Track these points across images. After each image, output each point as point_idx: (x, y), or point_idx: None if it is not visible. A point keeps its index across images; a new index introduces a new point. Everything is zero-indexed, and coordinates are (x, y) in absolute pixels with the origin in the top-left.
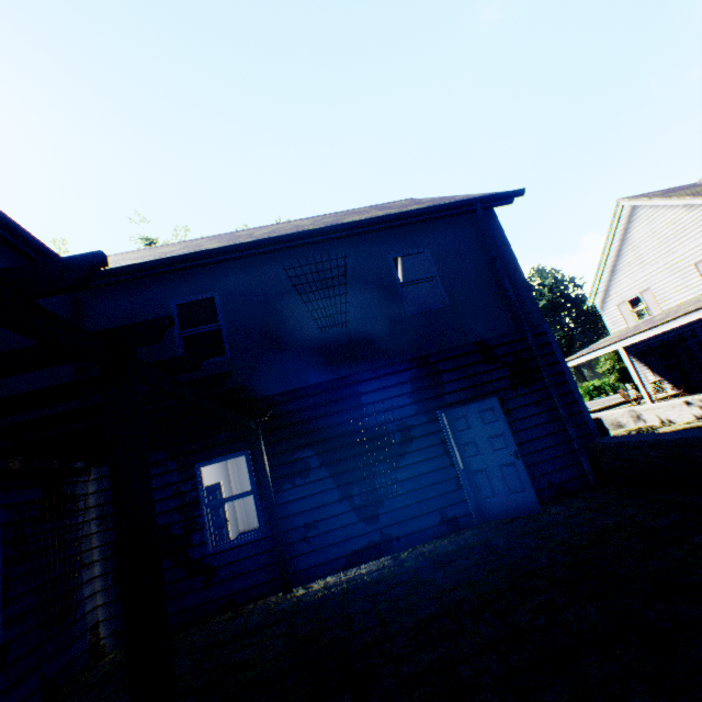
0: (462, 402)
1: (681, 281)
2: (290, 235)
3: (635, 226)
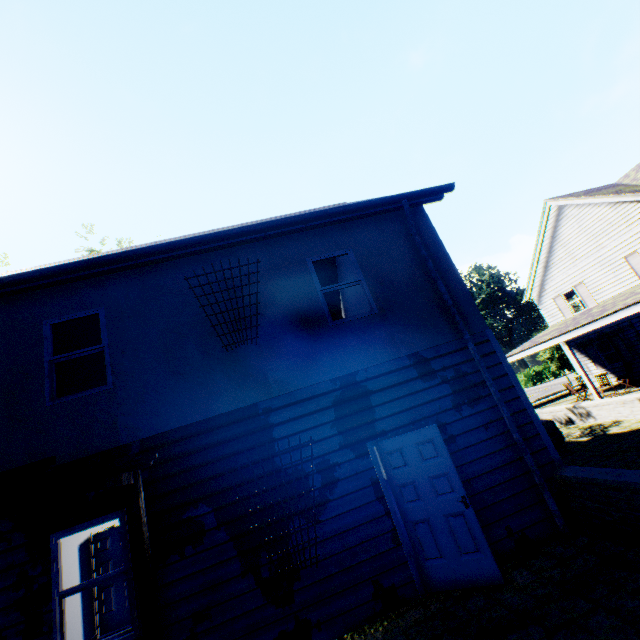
0: (396, 429)
1: (613, 274)
2: (190, 239)
3: (564, 224)
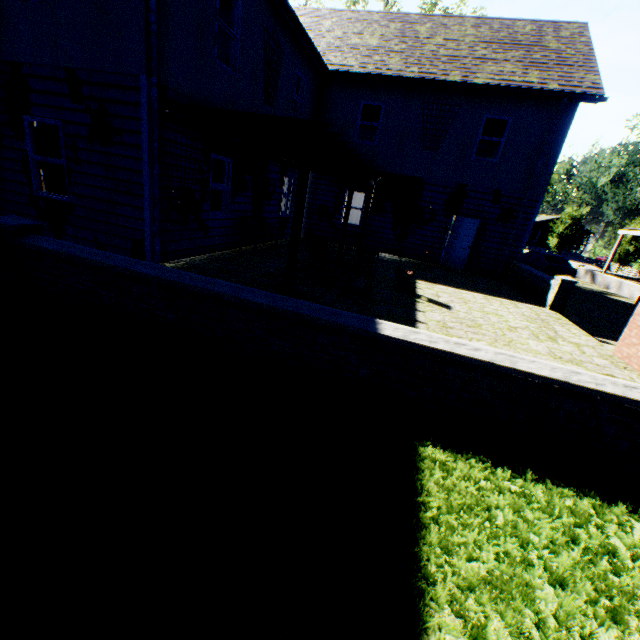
0: (467, 215)
1: None
2: (435, 82)
3: None
